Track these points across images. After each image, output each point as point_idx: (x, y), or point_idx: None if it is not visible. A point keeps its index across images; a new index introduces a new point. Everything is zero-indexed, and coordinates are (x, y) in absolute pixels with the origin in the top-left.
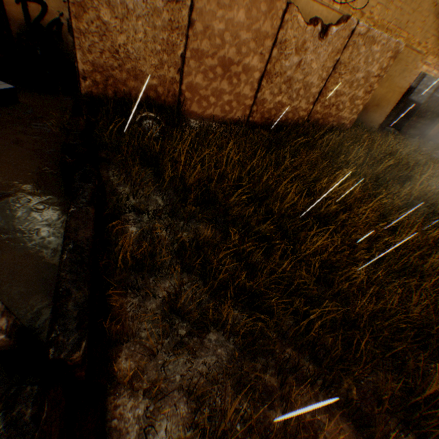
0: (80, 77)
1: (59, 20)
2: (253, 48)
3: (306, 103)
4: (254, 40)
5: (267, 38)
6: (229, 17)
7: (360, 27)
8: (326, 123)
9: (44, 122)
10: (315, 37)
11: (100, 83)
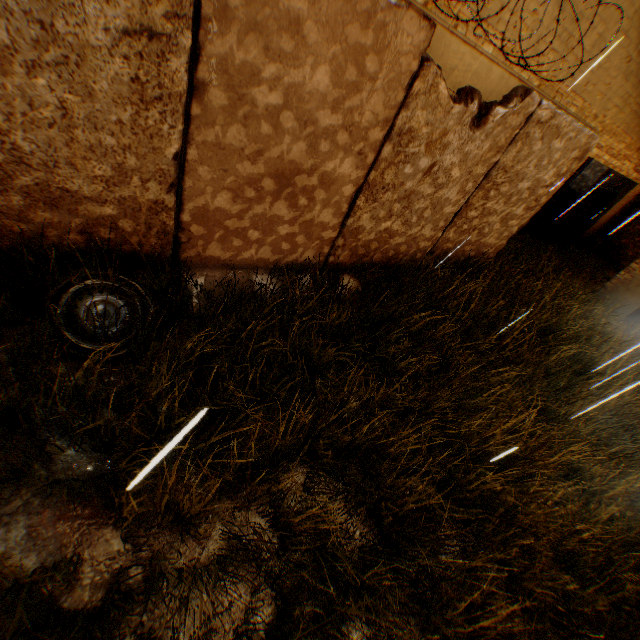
0: None
1: None
2: (344, 142)
3: (432, 229)
4: (348, 128)
5: (375, 124)
6: (293, 78)
7: (542, 108)
8: (460, 254)
9: None
10: (464, 123)
11: None
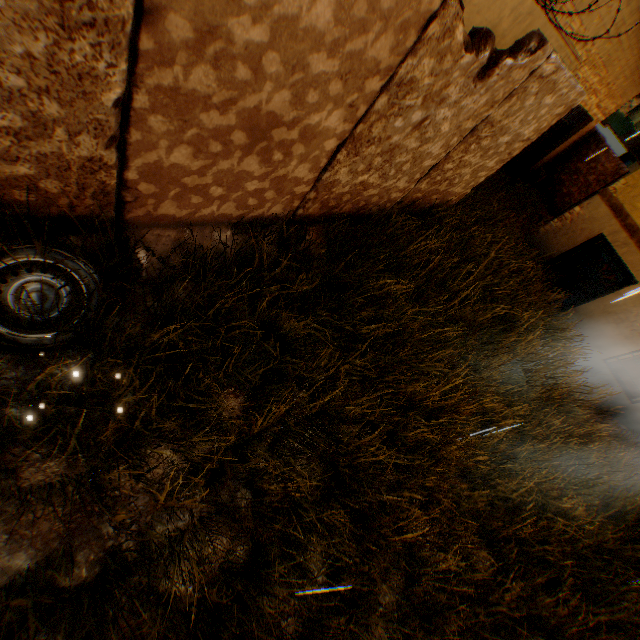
0: None
1: None
2: (336, 92)
3: (407, 181)
4: (343, 76)
5: (375, 73)
6: (285, 8)
7: (549, 63)
8: (426, 202)
9: None
10: (469, 75)
11: None
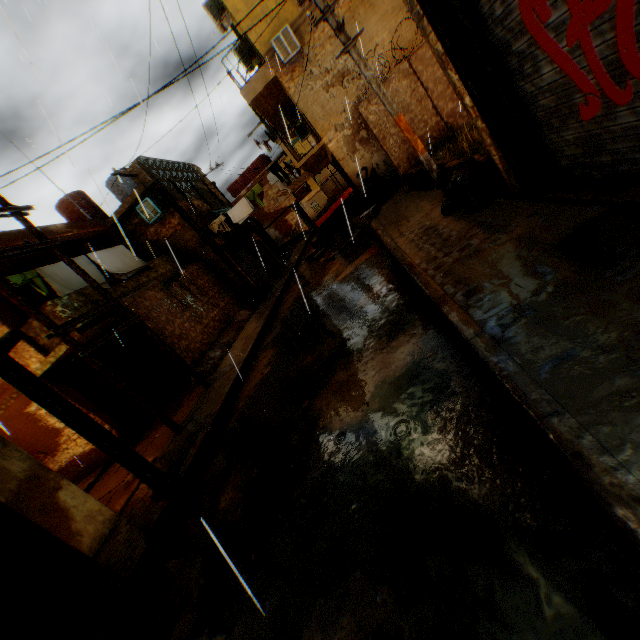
0: (397, 169)
1: (372, 168)
2: None
3: None
4: None
5: None
6: None
7: None
8: None
9: (396, 201)
10: None
11: (406, 163)
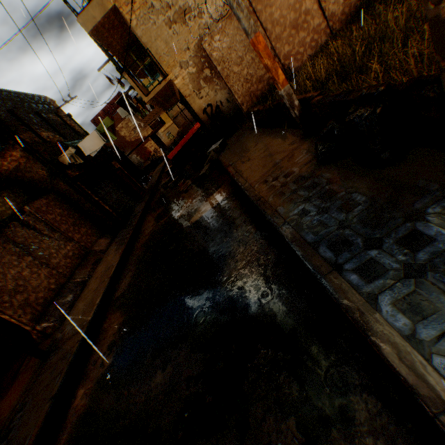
0: (241, 106)
1: (216, 105)
2: (301, 0)
3: None
4: None
5: None
6: (278, 5)
7: None
8: None
9: (241, 137)
10: None
11: (249, 101)
